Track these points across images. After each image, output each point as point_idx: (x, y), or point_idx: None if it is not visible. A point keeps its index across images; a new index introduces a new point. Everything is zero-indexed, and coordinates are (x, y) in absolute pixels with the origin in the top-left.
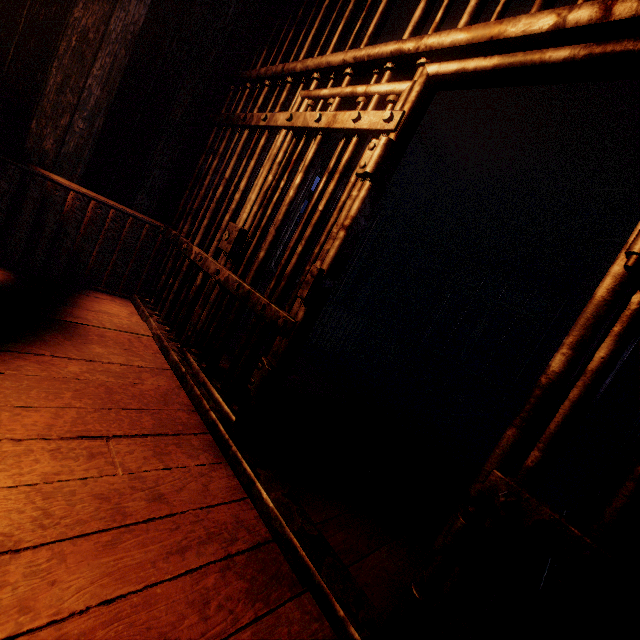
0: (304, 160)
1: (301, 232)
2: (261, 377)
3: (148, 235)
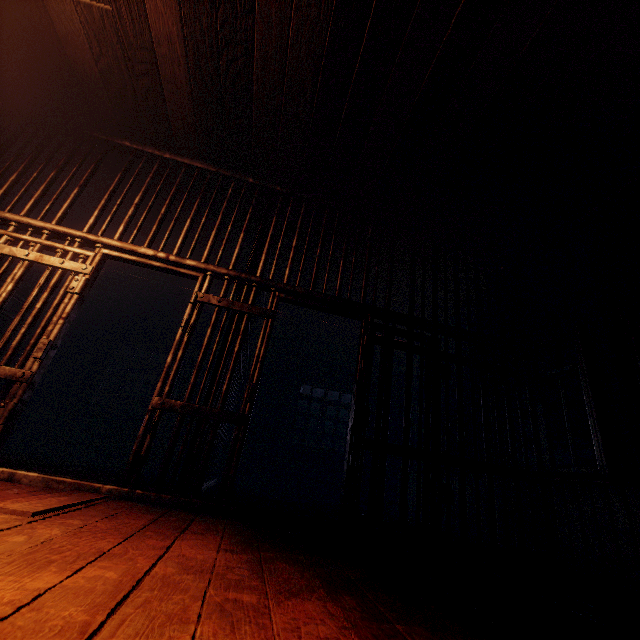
0: (13, 275)
1: (21, 320)
2: (9, 410)
3: None
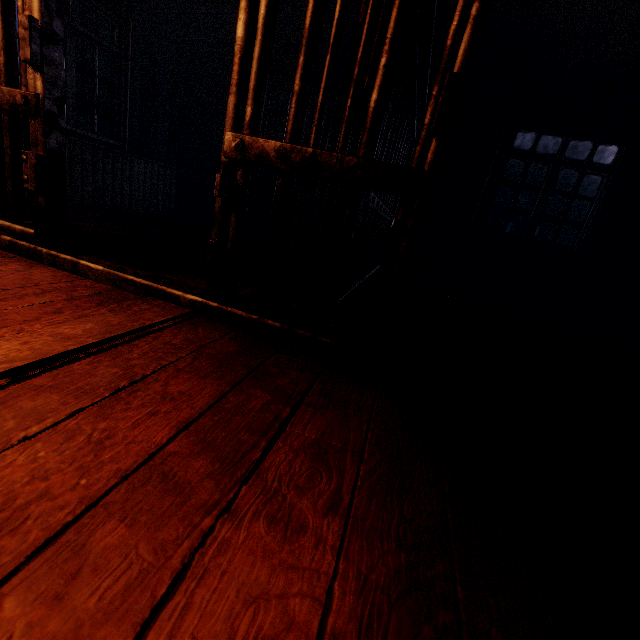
0: None
1: None
2: (31, 167)
3: None
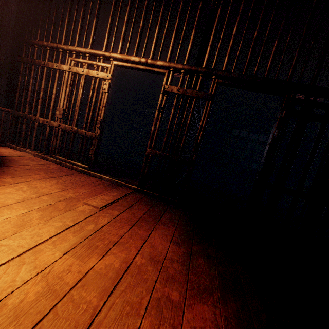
0: (81, 84)
1: (89, 108)
2: (93, 151)
3: (5, 116)
